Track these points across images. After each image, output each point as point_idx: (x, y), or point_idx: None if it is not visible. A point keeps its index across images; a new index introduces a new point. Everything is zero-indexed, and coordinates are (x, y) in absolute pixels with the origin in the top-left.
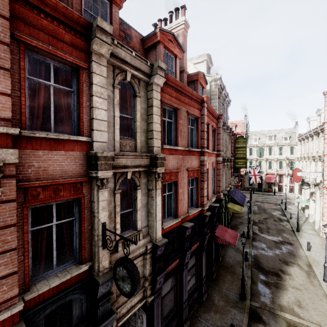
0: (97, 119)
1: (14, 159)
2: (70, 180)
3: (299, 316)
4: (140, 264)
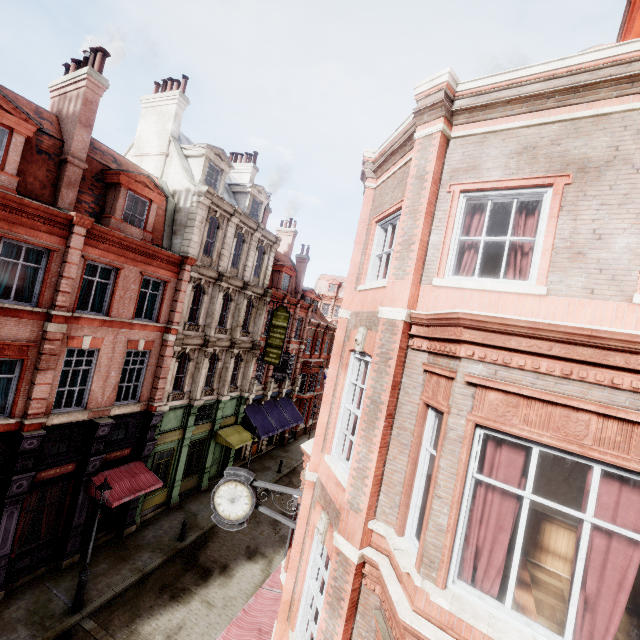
0: None
1: None
2: None
3: None
4: None
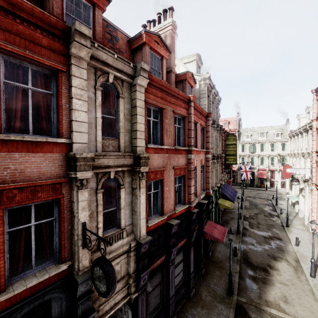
0: (77, 121)
1: None
2: (48, 181)
3: (284, 311)
4: (124, 261)
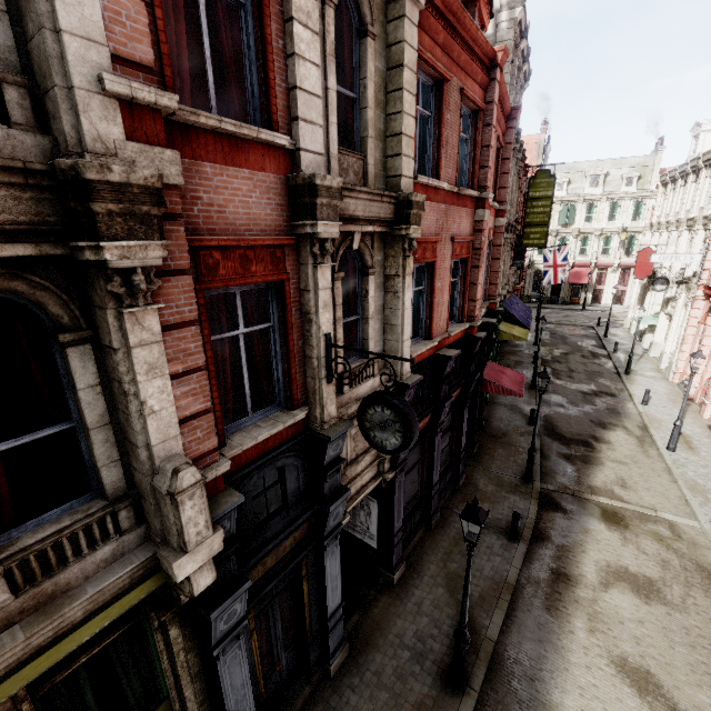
0: (302, 90)
1: (176, 176)
2: (266, 238)
3: (621, 499)
4: None
